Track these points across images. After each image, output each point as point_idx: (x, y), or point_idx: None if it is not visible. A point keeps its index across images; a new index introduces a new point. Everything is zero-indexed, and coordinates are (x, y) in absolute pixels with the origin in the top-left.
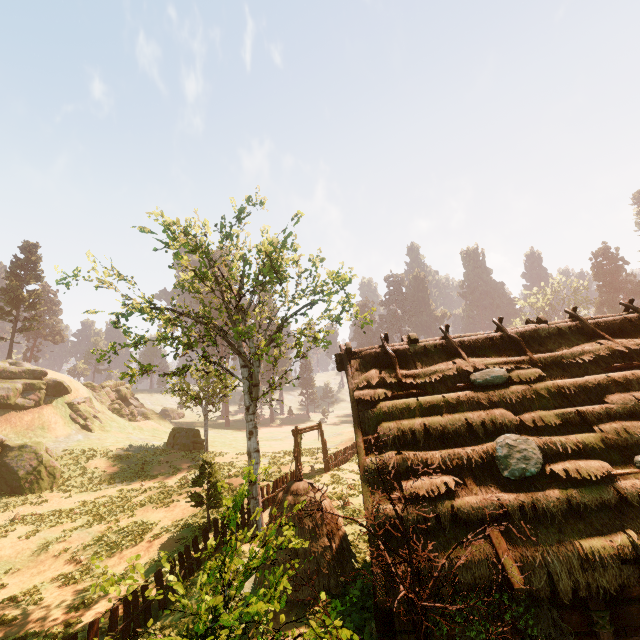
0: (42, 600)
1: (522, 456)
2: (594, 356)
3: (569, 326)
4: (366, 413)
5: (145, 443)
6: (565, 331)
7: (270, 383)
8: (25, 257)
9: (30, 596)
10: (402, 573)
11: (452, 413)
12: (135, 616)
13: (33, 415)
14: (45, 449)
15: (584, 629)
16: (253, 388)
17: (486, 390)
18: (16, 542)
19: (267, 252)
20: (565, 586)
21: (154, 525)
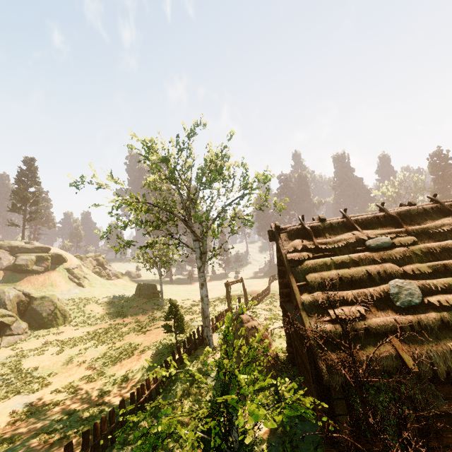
0: (77, 391)
1: (408, 293)
2: (451, 227)
3: (431, 207)
4: (296, 268)
5: (120, 294)
6: (428, 211)
7: (212, 251)
8: (27, 168)
9: (68, 389)
10: (336, 364)
11: (356, 267)
12: (144, 398)
13: (44, 277)
14: (57, 299)
15: (451, 395)
16: (203, 255)
17: (378, 251)
18: (51, 357)
19: (214, 160)
20: (442, 370)
21: (139, 345)
